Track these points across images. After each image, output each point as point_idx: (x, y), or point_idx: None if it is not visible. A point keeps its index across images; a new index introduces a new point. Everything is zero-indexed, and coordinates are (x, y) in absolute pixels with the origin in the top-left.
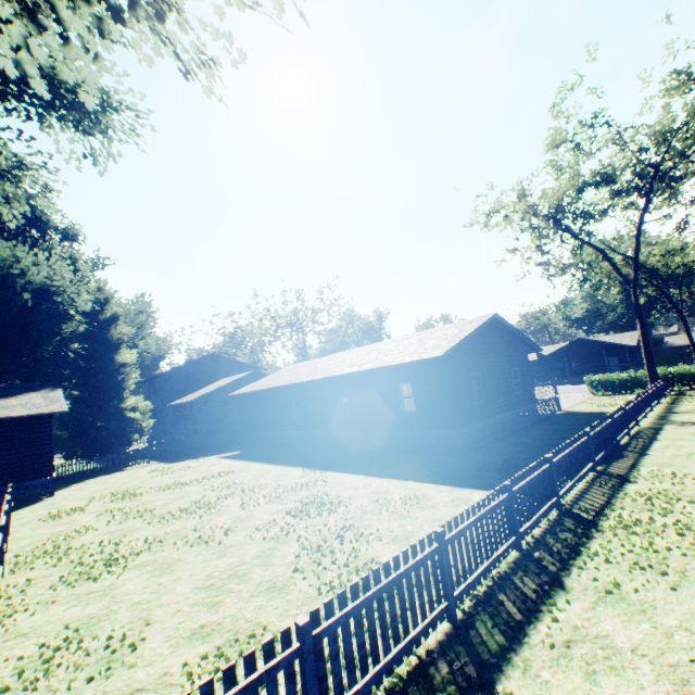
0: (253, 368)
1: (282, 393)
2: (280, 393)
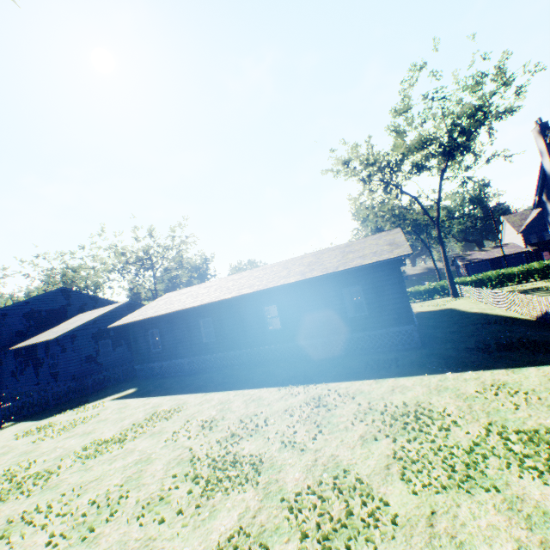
0: (110, 303)
1: (186, 317)
2: (183, 317)
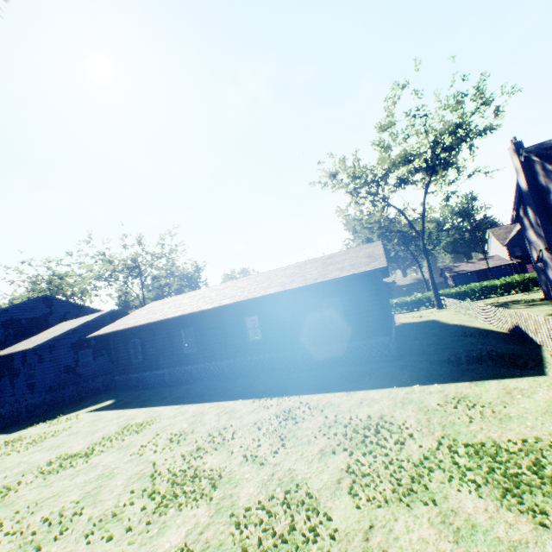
0: (94, 311)
1: (168, 327)
2: (164, 327)
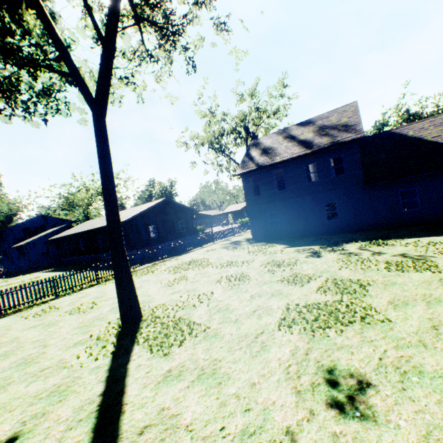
0: (72, 222)
1: (75, 237)
2: (74, 237)
